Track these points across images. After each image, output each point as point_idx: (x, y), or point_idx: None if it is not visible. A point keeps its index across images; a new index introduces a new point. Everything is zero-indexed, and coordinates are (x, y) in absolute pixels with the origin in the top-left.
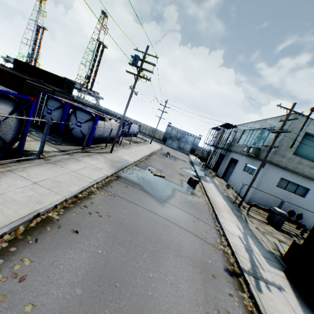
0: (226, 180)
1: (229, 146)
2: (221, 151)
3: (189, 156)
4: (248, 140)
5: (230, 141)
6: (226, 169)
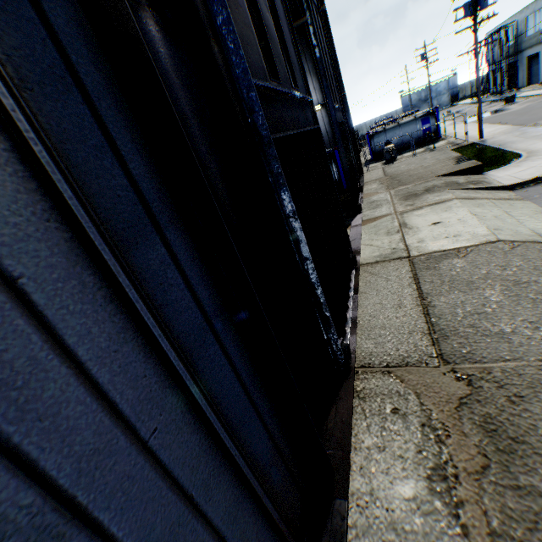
0: (535, 83)
1: (515, 48)
2: (507, 62)
3: (459, 105)
4: (539, 25)
5: (512, 42)
6: (527, 73)
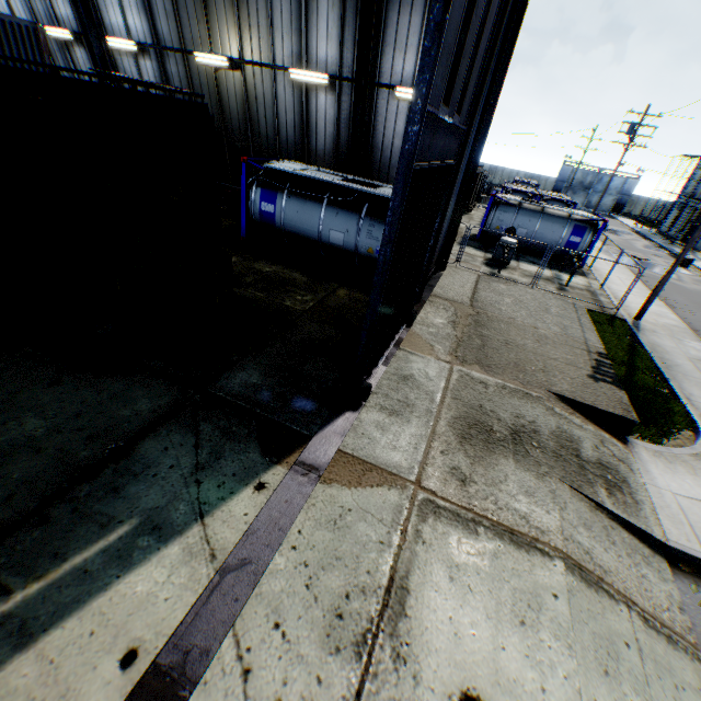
0: None
1: None
2: None
3: (618, 221)
4: None
5: None
6: None
